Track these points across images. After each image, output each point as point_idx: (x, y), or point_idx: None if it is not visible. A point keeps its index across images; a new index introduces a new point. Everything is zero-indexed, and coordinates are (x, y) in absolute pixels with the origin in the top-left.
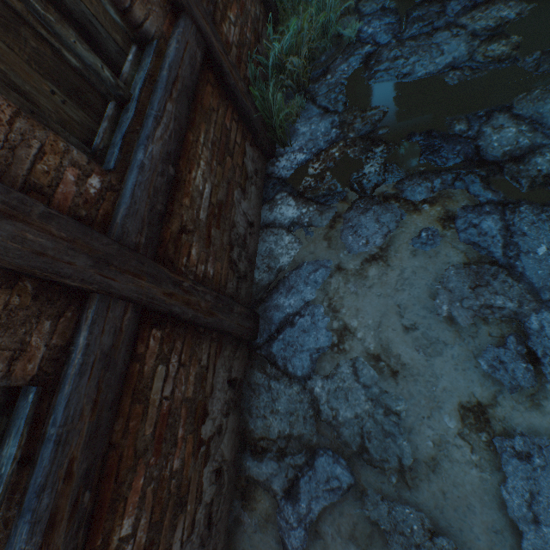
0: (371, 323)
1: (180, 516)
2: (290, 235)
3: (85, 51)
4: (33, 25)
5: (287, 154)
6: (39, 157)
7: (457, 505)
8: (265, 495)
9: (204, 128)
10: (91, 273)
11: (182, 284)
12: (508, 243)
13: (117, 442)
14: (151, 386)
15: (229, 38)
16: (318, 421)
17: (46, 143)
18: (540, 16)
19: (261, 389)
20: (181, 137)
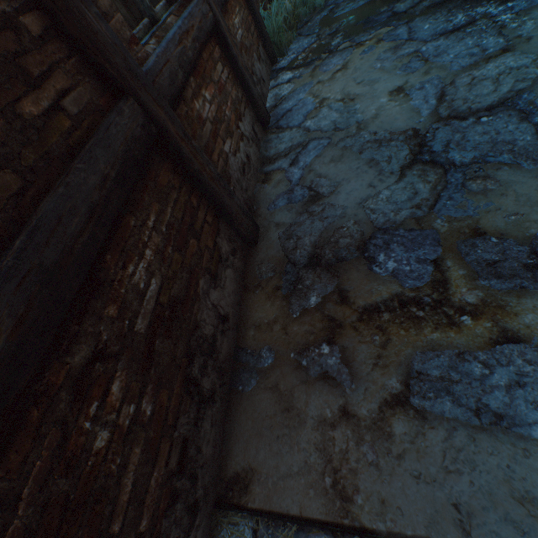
0: (339, 91)
1: (229, 137)
2: (288, 84)
3: None
4: None
5: (285, 59)
6: None
7: (389, 122)
8: (277, 175)
9: (238, 8)
10: None
11: (231, 36)
12: (410, 33)
13: (204, 60)
14: (217, 65)
15: None
16: (309, 136)
17: None
18: None
19: (273, 140)
20: None
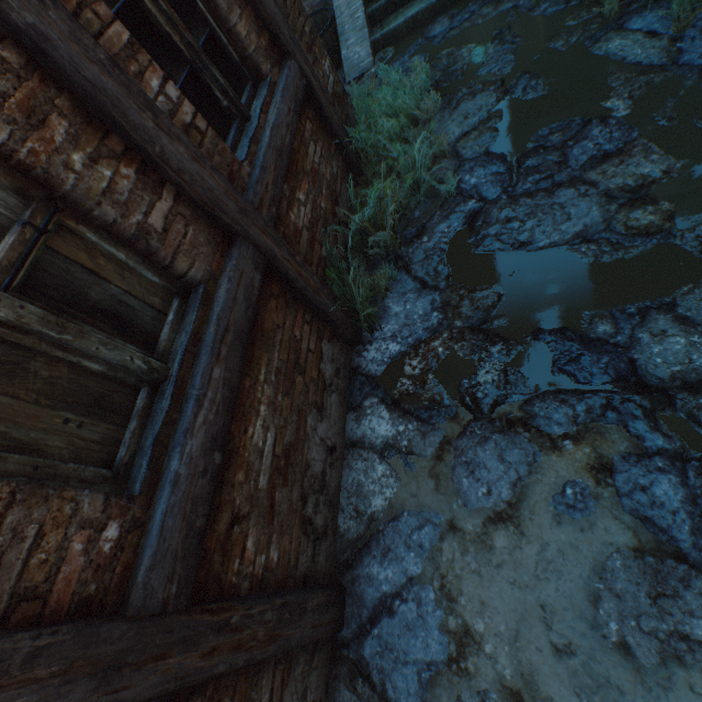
0: (504, 630)
1: None
2: (383, 462)
3: (110, 352)
4: (46, 351)
5: (377, 341)
6: (35, 546)
7: None
8: None
9: (266, 358)
10: (93, 700)
11: (230, 620)
12: (698, 527)
13: None
14: None
15: (299, 223)
16: None
17: (47, 519)
18: (696, 177)
19: None
20: (232, 402)
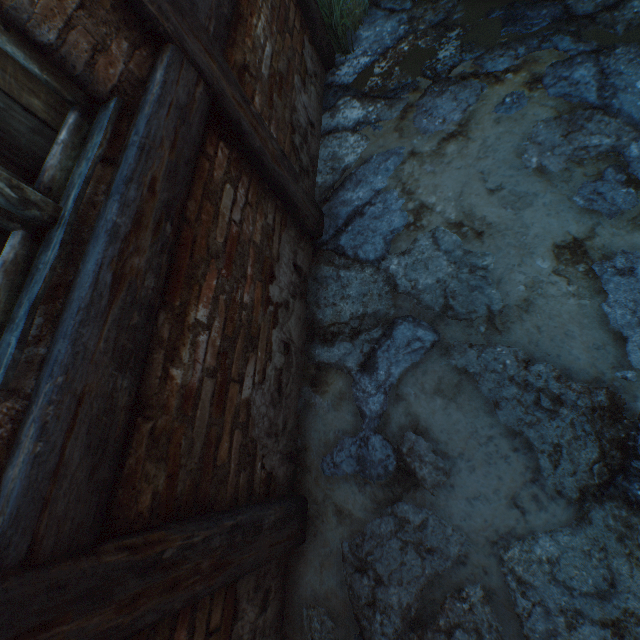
0: (451, 195)
1: (251, 354)
2: (355, 135)
3: None
4: None
5: (349, 61)
6: None
7: (554, 335)
8: (337, 377)
9: None
10: (167, 9)
11: (250, 105)
12: (603, 86)
13: (190, 222)
14: (221, 197)
15: None
16: (395, 297)
17: None
18: None
19: (329, 281)
20: None
